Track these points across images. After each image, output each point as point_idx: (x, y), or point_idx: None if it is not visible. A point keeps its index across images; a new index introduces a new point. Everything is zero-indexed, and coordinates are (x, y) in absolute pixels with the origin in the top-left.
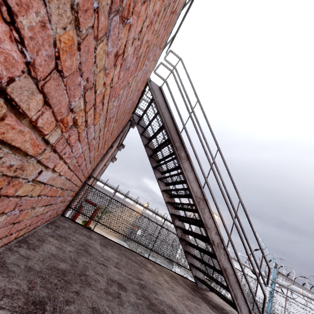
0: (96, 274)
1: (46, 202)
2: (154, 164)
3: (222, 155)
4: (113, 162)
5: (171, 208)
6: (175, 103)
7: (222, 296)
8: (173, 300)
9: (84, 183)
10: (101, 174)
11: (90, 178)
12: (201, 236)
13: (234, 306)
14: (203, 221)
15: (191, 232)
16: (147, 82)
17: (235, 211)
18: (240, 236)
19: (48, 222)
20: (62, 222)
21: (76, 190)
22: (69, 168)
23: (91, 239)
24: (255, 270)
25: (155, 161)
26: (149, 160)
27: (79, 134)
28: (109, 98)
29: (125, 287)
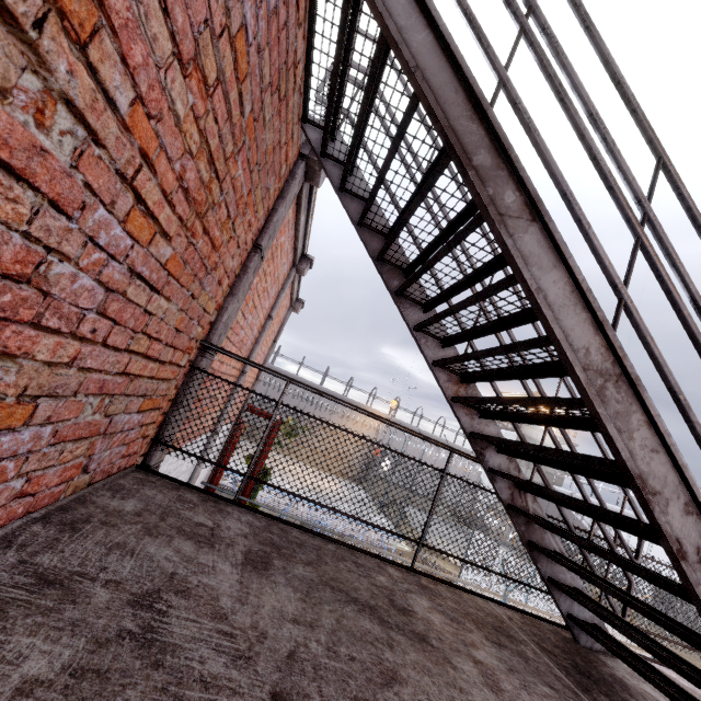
0: None
1: None
2: (395, 281)
3: (681, 185)
4: (296, 311)
5: (470, 415)
6: None
7: (692, 699)
8: None
9: (191, 368)
10: (273, 345)
11: (208, 352)
12: (611, 518)
13: None
14: (631, 467)
15: (556, 496)
16: None
17: None
18: None
19: (38, 515)
20: (118, 494)
21: (164, 391)
22: None
23: (215, 543)
24: None
25: (399, 270)
26: (379, 270)
27: None
28: None
29: None
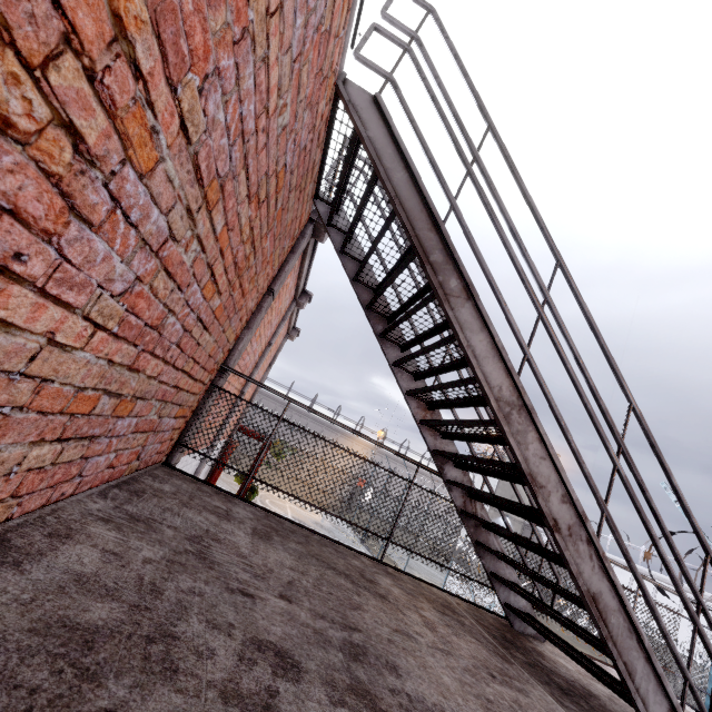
0: (211, 629)
1: (54, 431)
2: (380, 325)
3: (571, 280)
4: (292, 338)
5: (434, 436)
6: (422, 140)
7: (586, 659)
8: (447, 686)
9: (210, 386)
10: (268, 369)
11: (225, 374)
12: (519, 508)
13: (624, 695)
14: (524, 467)
15: (489, 496)
16: (336, 85)
17: (619, 436)
18: (637, 504)
19: (113, 484)
20: (157, 480)
21: (191, 403)
22: (101, 328)
23: (231, 519)
24: (685, 597)
25: (383, 318)
26: (367, 316)
27: (60, 186)
28: (167, 59)
29: (300, 663)
